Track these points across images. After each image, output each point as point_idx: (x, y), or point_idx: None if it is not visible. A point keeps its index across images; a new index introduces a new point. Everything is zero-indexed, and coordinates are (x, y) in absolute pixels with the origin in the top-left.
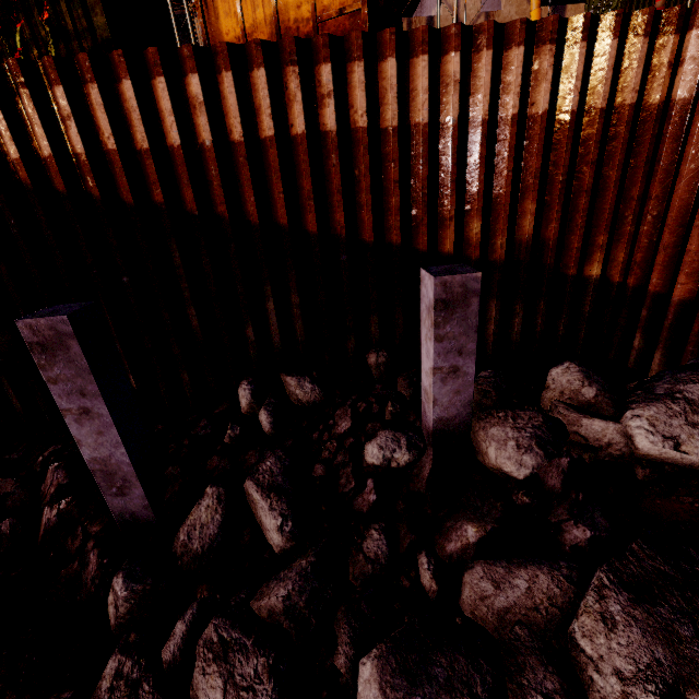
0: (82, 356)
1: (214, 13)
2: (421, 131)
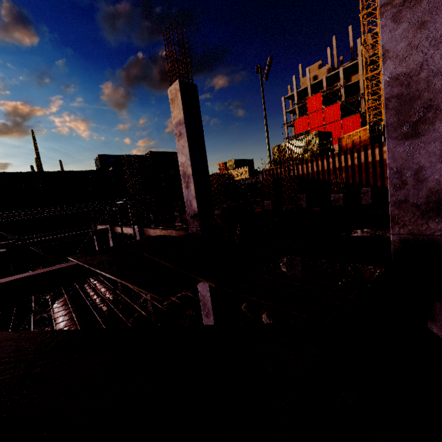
0: (305, 200)
1: (341, 141)
2: (377, 161)
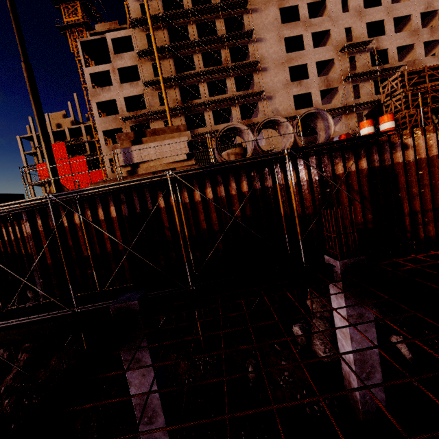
0: None
1: None
2: None
